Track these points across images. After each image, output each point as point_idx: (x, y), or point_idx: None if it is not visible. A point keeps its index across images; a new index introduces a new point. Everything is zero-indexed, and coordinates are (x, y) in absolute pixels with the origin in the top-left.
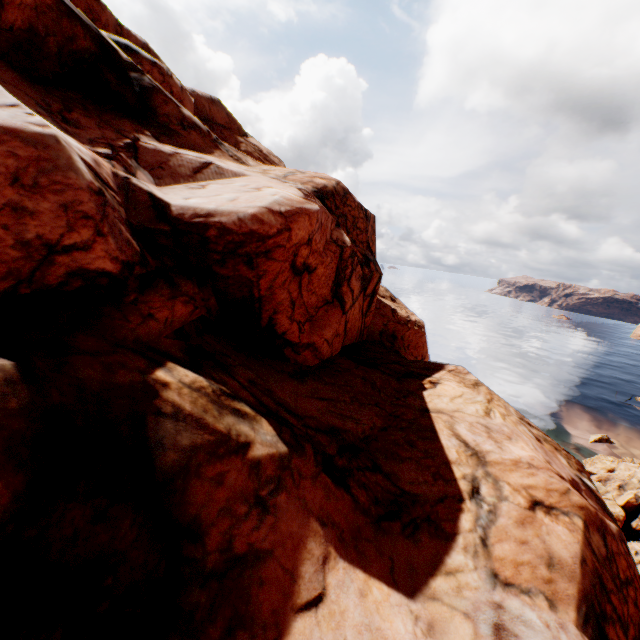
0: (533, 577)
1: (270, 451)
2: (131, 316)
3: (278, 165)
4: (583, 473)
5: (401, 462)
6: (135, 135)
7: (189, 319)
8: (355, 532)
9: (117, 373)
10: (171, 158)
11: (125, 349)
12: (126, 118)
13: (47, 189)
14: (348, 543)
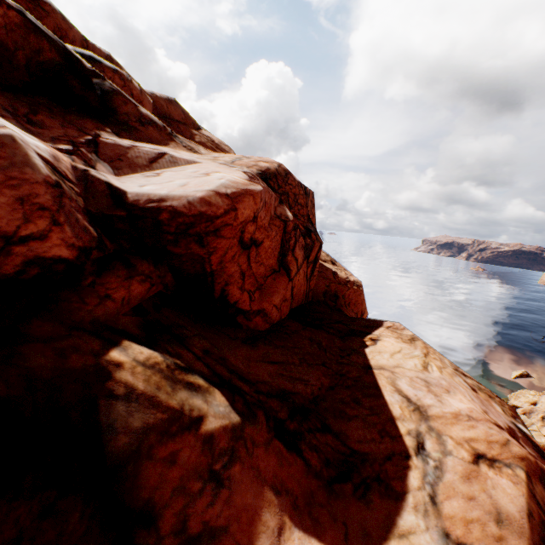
0: (484, 535)
1: (223, 423)
2: (88, 298)
3: (228, 152)
4: (517, 419)
5: (349, 420)
6: (96, 132)
7: (146, 296)
8: (308, 497)
9: (70, 358)
10: (129, 151)
11: (81, 331)
12: (88, 118)
13: (4, 184)
14: (302, 510)
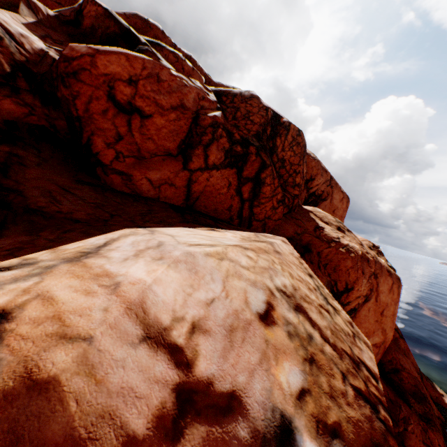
0: None
1: None
2: None
3: None
4: (341, 445)
5: (27, 235)
6: None
7: (25, 120)
8: None
9: None
10: None
11: None
12: None
13: None
14: None
